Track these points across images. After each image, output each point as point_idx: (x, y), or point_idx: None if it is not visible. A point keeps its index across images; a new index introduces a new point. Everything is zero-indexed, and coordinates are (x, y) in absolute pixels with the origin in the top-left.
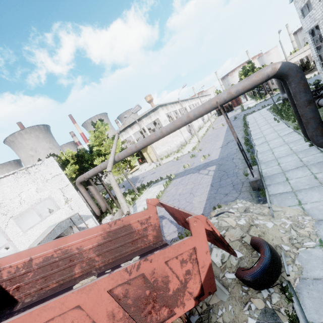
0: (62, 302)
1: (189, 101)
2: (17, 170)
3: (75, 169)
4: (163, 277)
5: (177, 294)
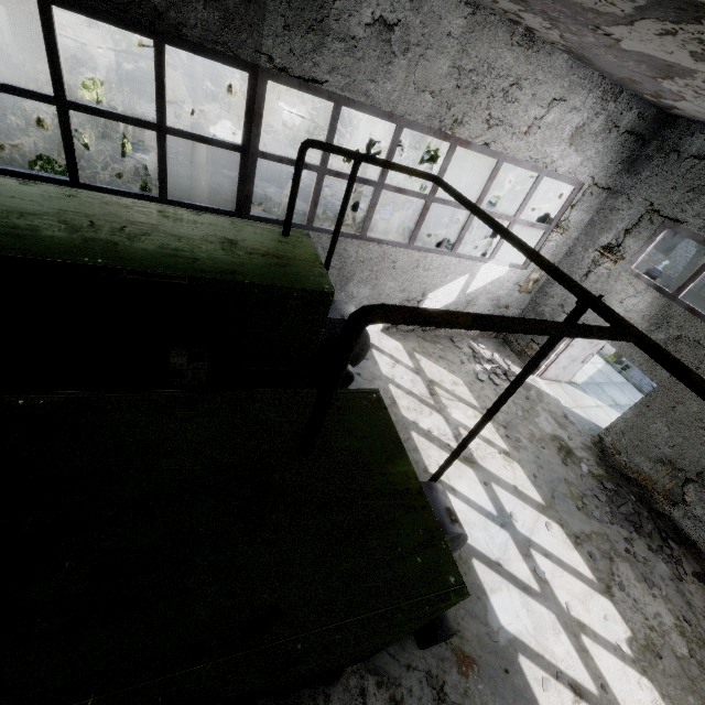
0: None
1: None
2: None
3: None
4: None
5: None
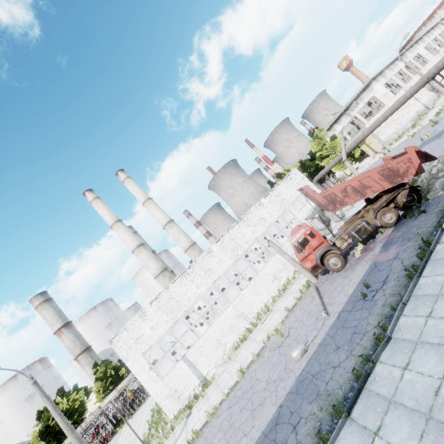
0: (364, 175)
1: (424, 39)
2: (282, 179)
3: (306, 175)
4: (396, 168)
5: (404, 174)
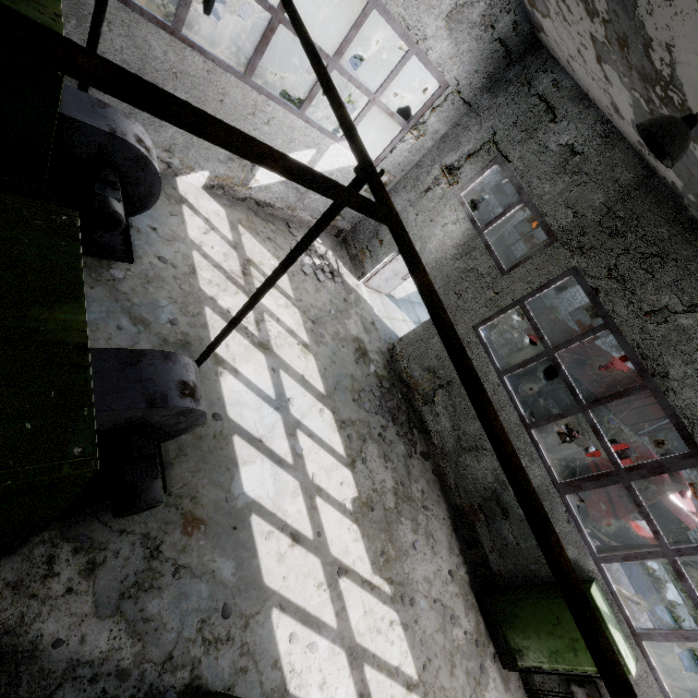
0: None
1: None
2: None
3: None
4: None
5: None
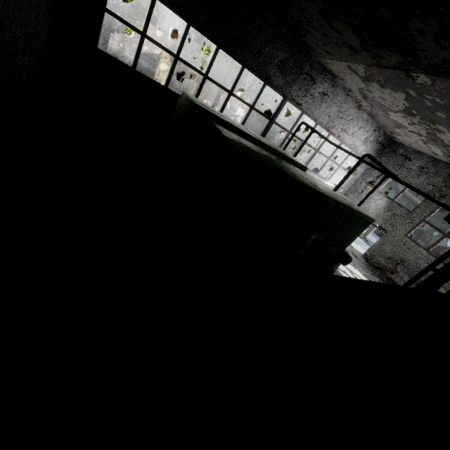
0: None
1: None
2: None
3: None
4: None
5: None
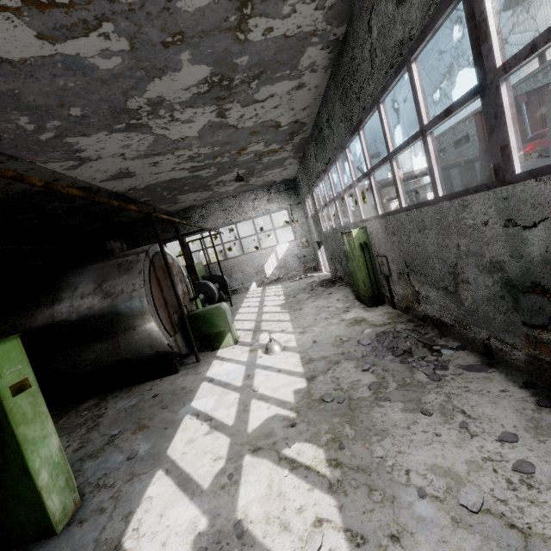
0: None
1: None
2: None
3: None
4: None
5: None
